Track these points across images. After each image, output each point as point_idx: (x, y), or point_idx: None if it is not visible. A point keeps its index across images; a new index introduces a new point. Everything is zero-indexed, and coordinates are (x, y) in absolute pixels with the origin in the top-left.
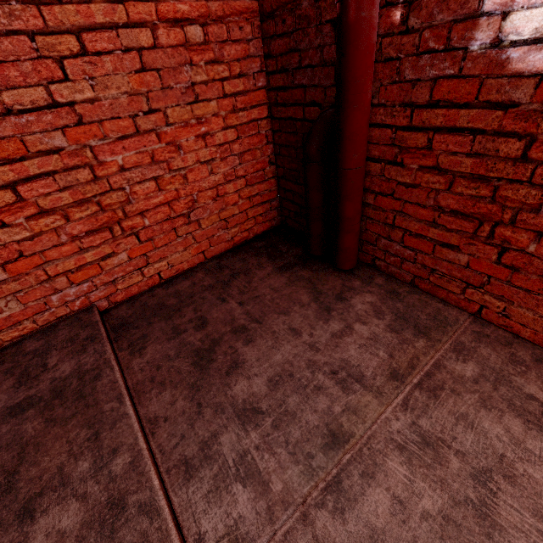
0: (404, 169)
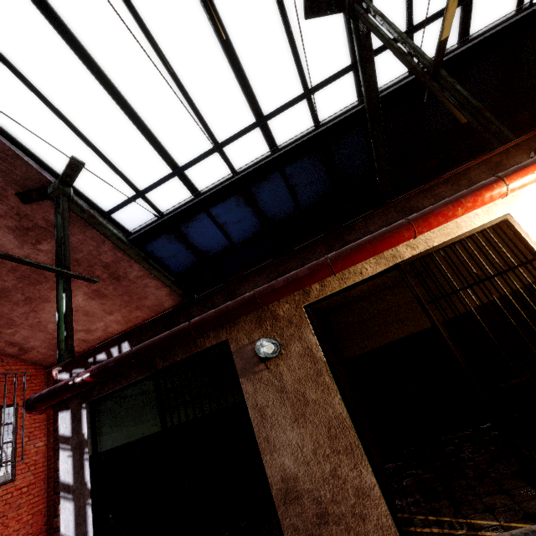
0: None
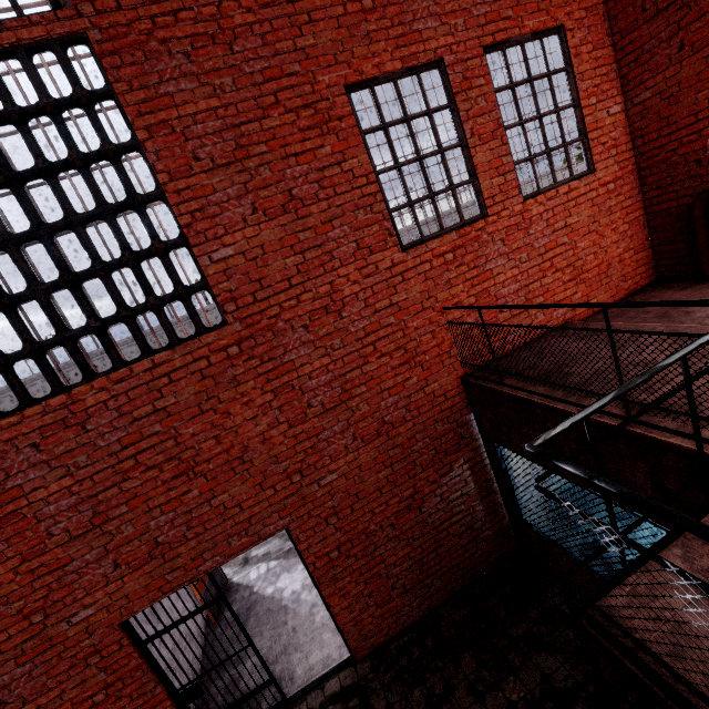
0: None
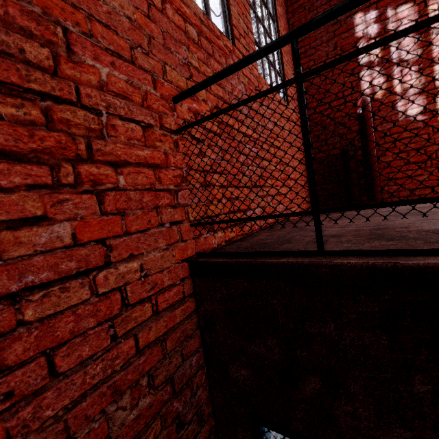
0: (386, 157)
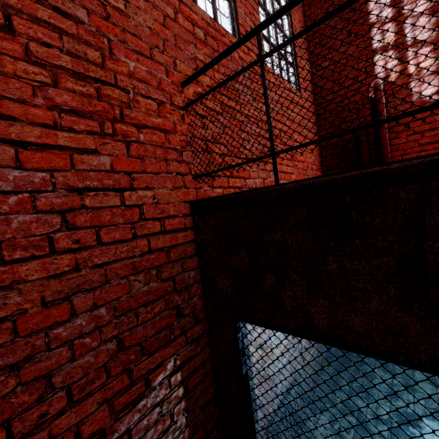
0: (400, 139)
